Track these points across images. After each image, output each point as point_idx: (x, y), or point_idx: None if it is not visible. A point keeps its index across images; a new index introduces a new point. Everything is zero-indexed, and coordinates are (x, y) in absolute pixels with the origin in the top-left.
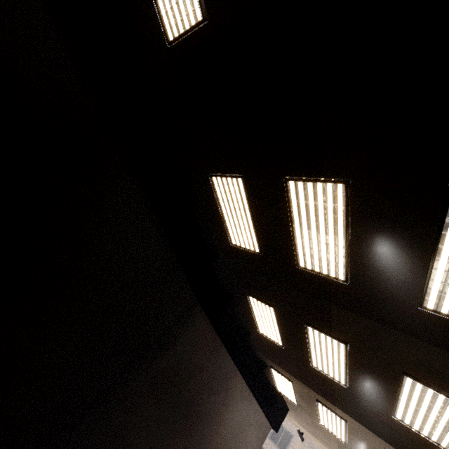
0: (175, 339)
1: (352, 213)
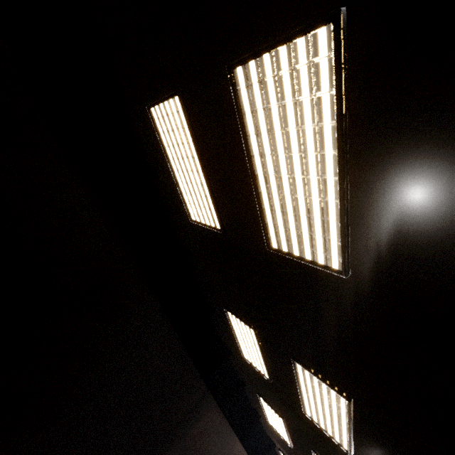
0: (186, 431)
1: (354, 417)
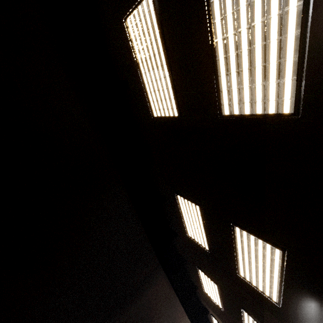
0: (142, 292)
1: (287, 268)
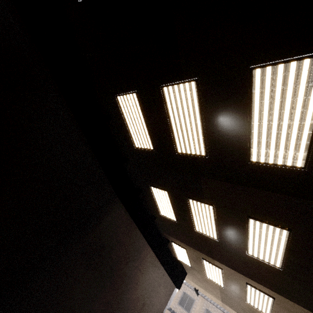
0: (99, 220)
1: (203, 103)
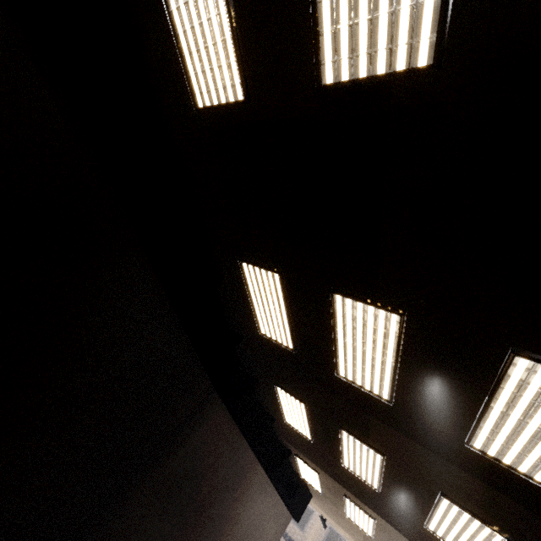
0: (186, 436)
1: (404, 343)
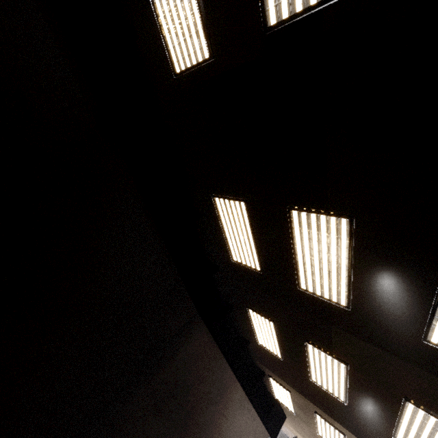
0: (176, 351)
1: (355, 246)
